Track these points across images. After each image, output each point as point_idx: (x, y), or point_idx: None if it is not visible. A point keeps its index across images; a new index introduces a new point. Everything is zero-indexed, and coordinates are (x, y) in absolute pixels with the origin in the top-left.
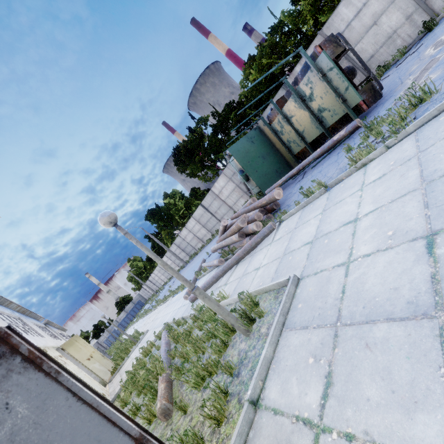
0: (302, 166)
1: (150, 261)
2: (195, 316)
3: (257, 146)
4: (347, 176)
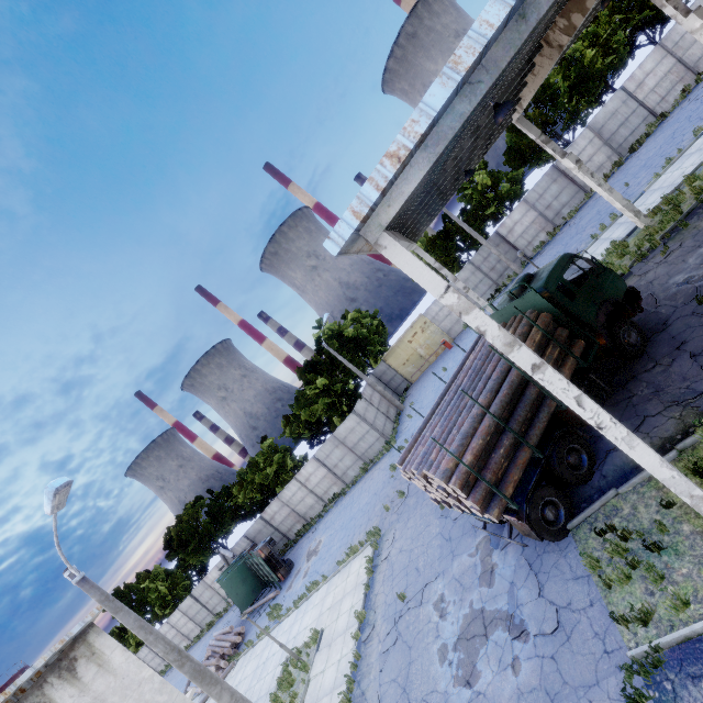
0: (259, 604)
1: None
2: None
3: (239, 572)
4: (259, 642)
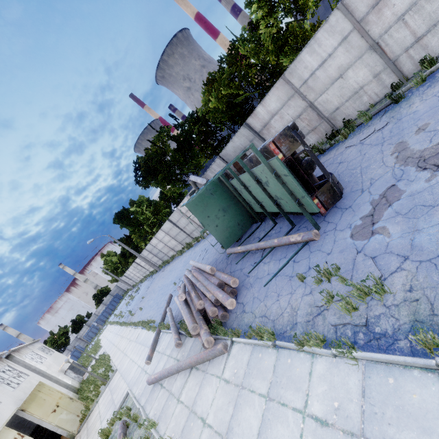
0: (260, 247)
1: (125, 258)
2: (146, 438)
3: (217, 197)
4: (295, 349)
